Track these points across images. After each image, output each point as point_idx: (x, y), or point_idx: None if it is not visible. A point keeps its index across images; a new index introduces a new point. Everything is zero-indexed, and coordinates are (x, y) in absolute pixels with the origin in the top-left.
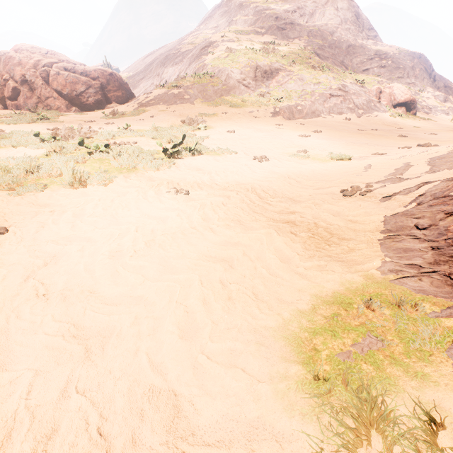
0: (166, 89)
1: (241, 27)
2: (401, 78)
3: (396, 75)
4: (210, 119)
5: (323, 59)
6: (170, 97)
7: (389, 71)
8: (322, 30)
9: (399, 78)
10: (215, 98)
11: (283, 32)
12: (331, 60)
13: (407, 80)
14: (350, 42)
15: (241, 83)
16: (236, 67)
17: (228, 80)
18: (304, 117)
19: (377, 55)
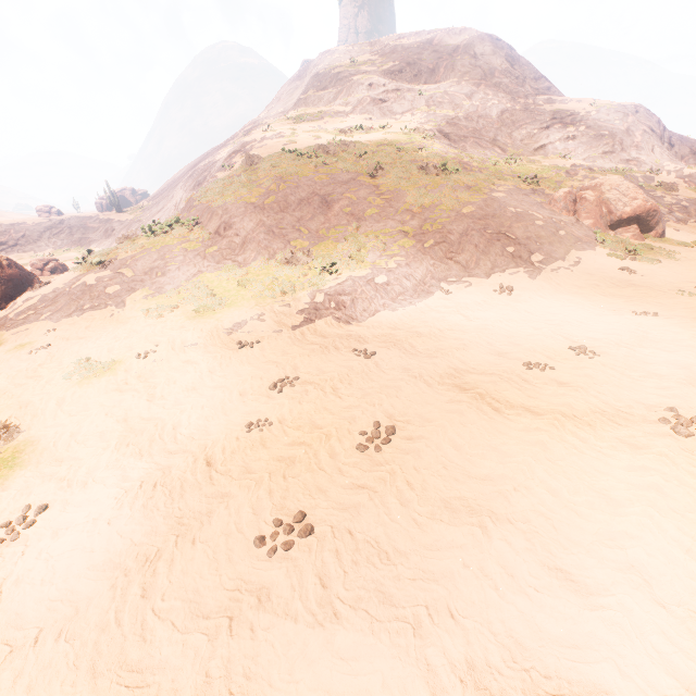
0: (80, 272)
1: (314, 107)
2: (610, 153)
3: (598, 149)
4: (81, 391)
5: (457, 140)
6: (74, 295)
7: (585, 143)
8: (451, 92)
9: (606, 153)
10: (182, 282)
11: (383, 105)
12: (473, 140)
13: (622, 155)
14: (504, 104)
15: (249, 234)
16: (244, 199)
17: (224, 230)
18: (392, 303)
19: (557, 119)
